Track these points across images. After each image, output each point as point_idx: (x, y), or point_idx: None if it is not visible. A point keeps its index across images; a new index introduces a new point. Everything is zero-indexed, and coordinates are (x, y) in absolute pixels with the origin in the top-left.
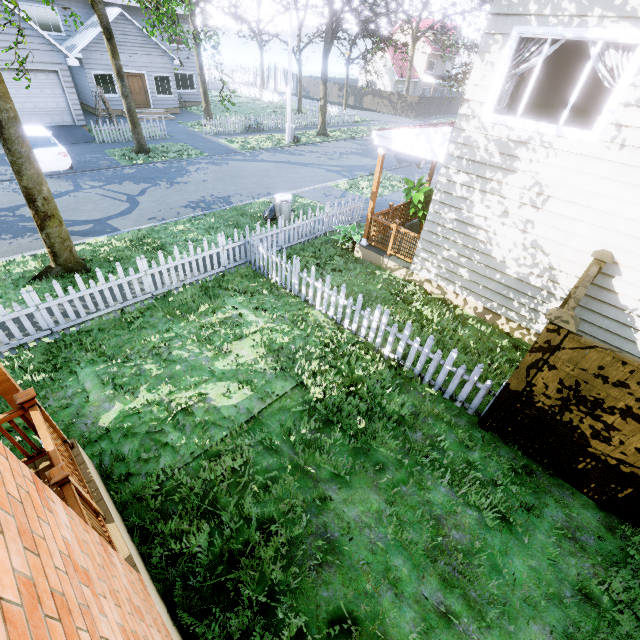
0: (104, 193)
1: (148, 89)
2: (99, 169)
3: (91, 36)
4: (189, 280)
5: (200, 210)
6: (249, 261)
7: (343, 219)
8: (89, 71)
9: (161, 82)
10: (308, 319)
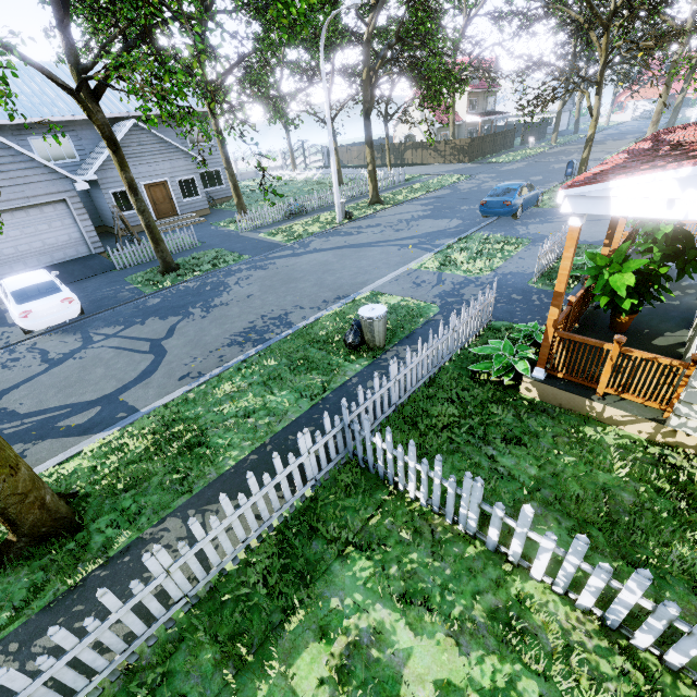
0: (120, 344)
1: (173, 196)
2: (117, 306)
3: (105, 154)
4: (255, 533)
5: (250, 346)
6: (352, 452)
7: (471, 326)
8: (107, 191)
9: (186, 185)
10: (531, 619)
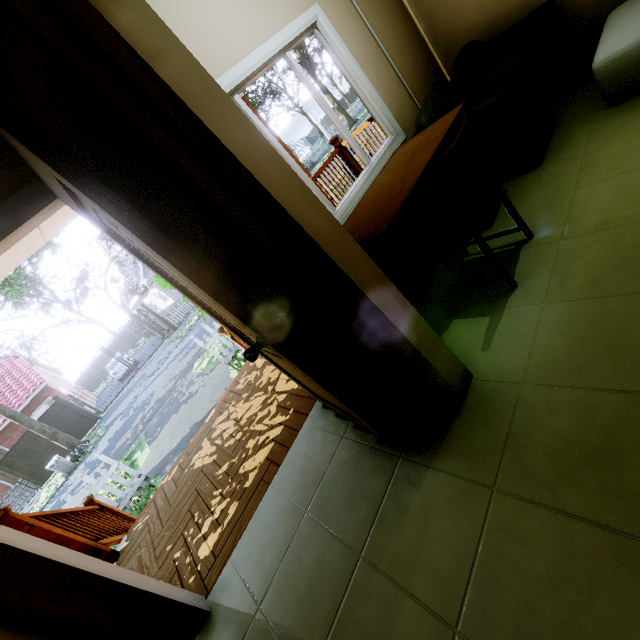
0: None
1: None
2: None
3: None
4: None
5: None
6: None
7: None
8: None
9: None
10: None
